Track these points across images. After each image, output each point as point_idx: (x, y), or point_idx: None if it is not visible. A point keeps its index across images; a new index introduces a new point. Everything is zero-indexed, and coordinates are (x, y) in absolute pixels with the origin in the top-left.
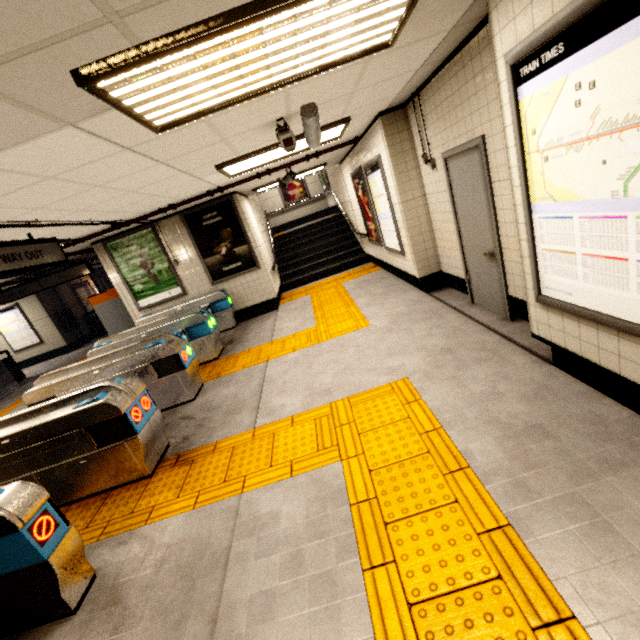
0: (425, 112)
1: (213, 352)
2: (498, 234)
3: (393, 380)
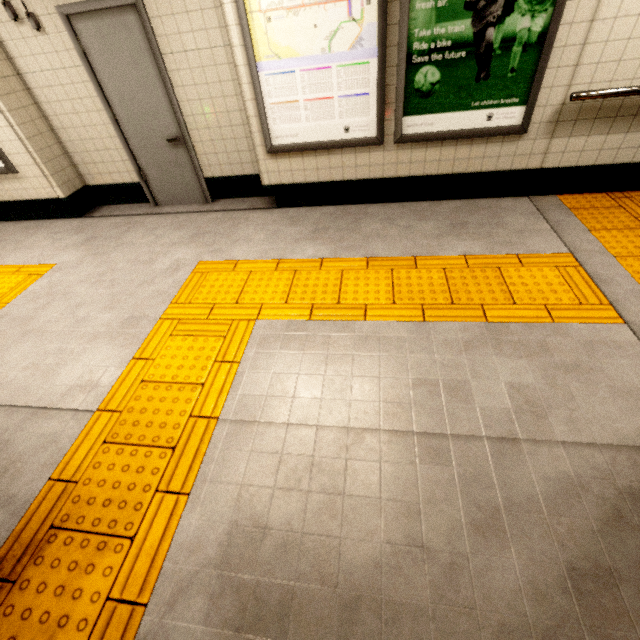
0: None
1: None
2: (182, 114)
3: (191, 269)
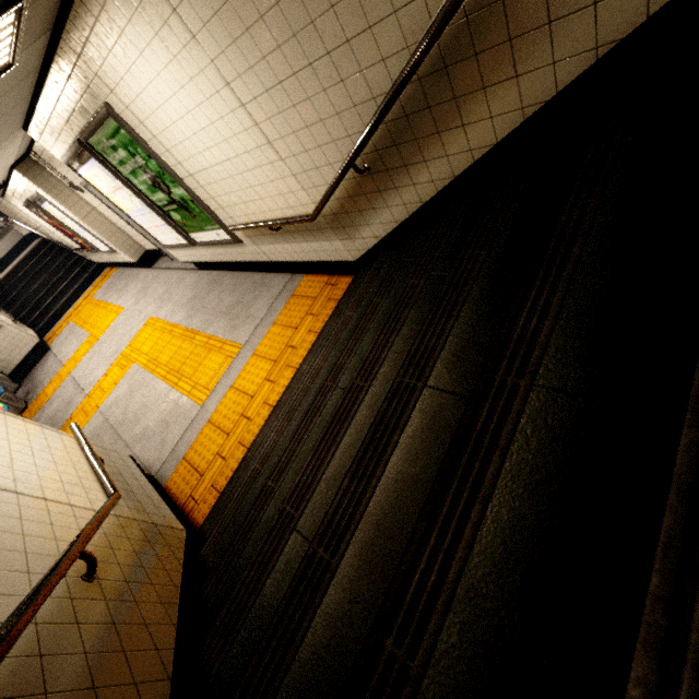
0: (47, 160)
1: (19, 404)
2: None
3: (145, 322)
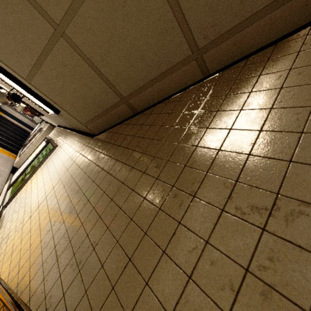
0: None
1: None
2: None
3: None
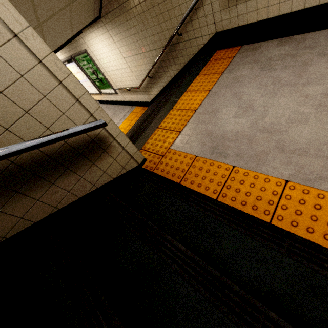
0: None
1: None
2: None
3: None
